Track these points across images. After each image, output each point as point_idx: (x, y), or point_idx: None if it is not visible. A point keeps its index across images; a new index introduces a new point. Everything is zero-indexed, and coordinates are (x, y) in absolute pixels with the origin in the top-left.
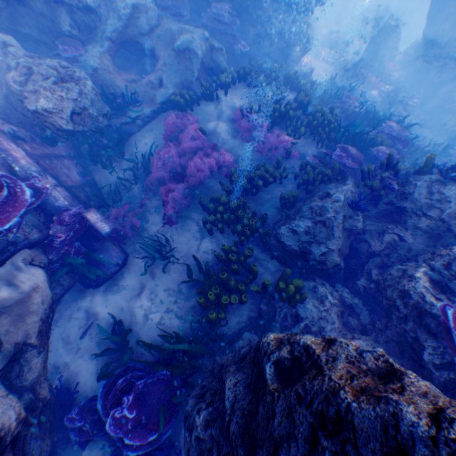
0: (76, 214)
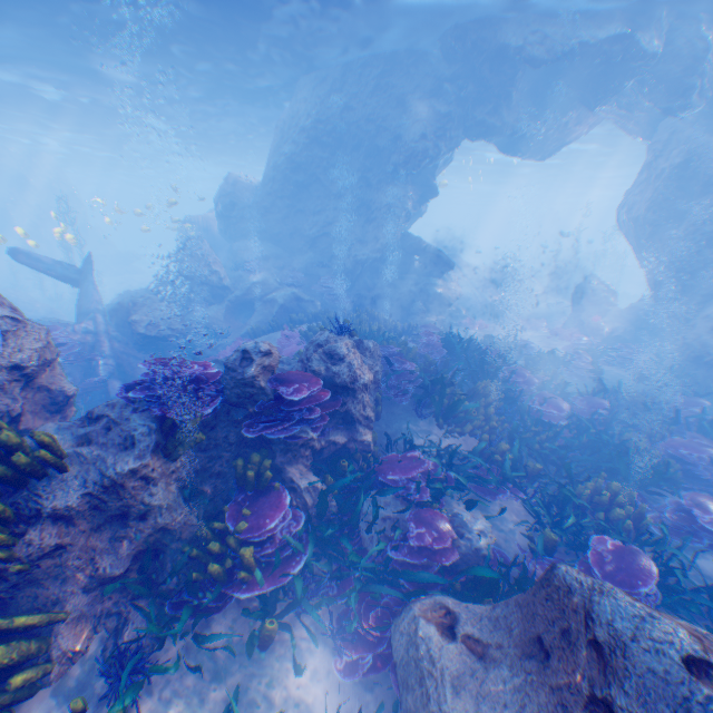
0: (105, 378)
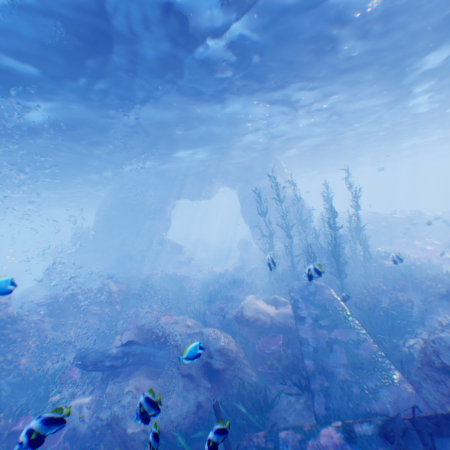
0: None
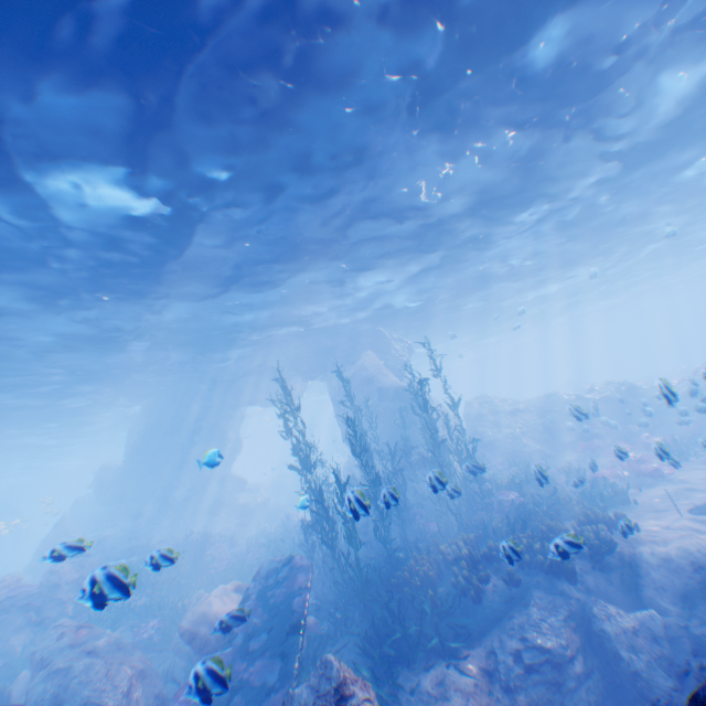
0: None
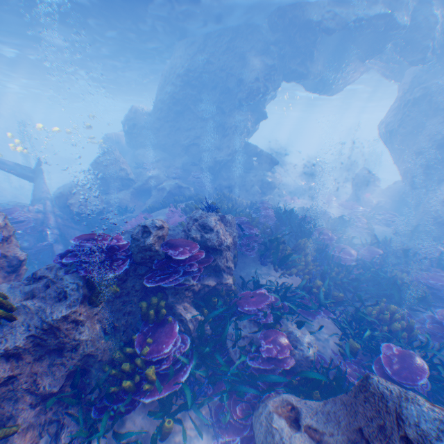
0: (51, 242)
